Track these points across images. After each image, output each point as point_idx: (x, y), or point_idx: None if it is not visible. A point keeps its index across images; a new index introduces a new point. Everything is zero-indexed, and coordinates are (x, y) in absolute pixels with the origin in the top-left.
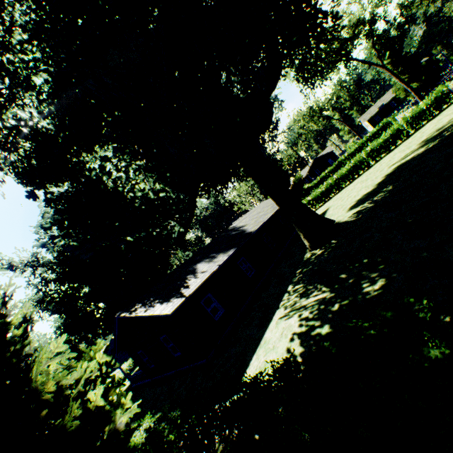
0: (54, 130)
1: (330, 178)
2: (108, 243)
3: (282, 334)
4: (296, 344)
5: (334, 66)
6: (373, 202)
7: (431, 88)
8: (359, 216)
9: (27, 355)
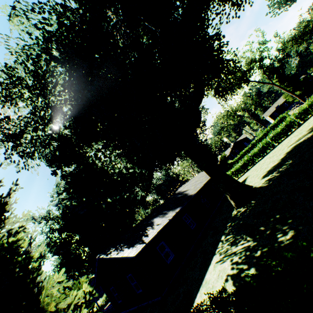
0: (71, 135)
1: (246, 156)
2: (95, 203)
3: (219, 275)
4: (229, 284)
5: (239, 86)
6: (279, 172)
7: (310, 94)
8: (270, 182)
9: (39, 282)
